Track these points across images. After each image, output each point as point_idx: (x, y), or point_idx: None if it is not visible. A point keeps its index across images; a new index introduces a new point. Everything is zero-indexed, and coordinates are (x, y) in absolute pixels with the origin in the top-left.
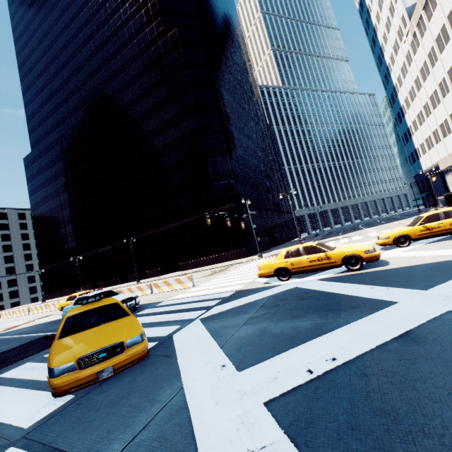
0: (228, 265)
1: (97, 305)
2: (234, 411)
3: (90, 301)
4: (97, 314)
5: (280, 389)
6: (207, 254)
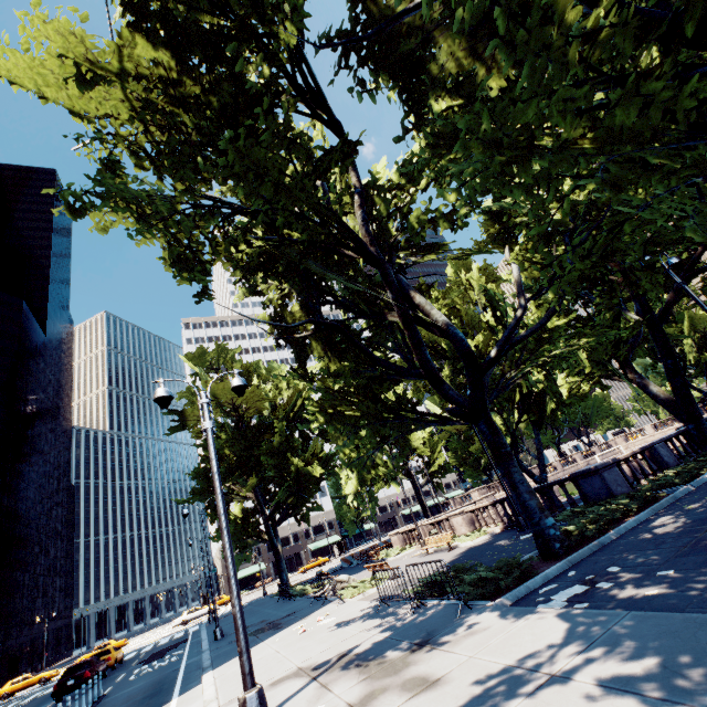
0: None
1: None
2: None
3: None
4: None
5: None
6: None
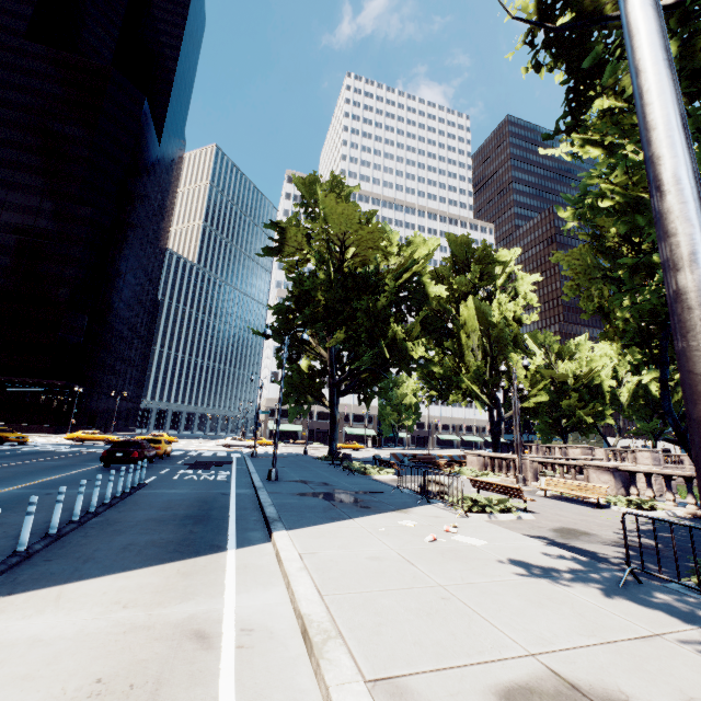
0: (32, 435)
1: (6, 428)
2: (56, 446)
3: (0, 426)
4: (8, 430)
5: (64, 446)
6: (5, 420)
